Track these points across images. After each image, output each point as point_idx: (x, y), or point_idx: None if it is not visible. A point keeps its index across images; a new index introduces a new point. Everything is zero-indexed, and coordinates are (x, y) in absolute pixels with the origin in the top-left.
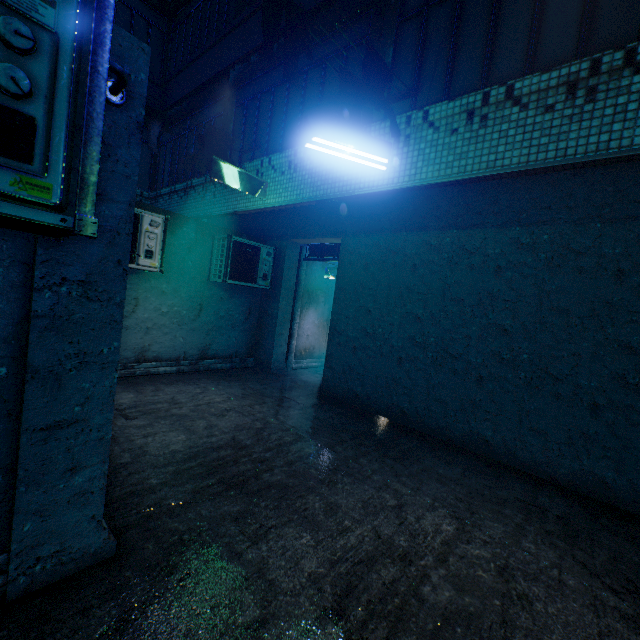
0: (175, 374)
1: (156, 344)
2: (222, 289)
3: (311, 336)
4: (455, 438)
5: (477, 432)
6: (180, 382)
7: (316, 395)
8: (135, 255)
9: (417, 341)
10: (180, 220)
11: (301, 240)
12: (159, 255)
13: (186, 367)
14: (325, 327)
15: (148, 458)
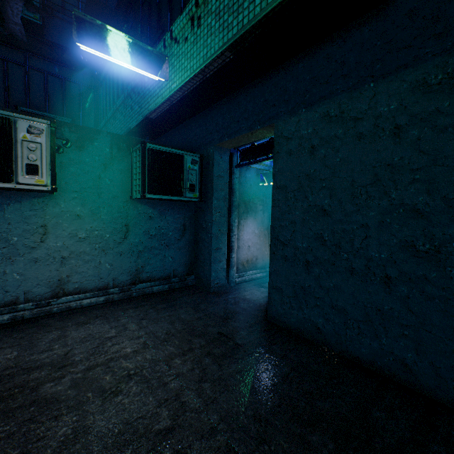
0: (102, 305)
1: (76, 274)
2: (150, 207)
3: (252, 246)
4: None
5: None
6: (98, 318)
7: (262, 325)
8: (11, 171)
9: (420, 249)
10: (89, 134)
11: (228, 142)
12: (48, 170)
13: (116, 295)
14: (266, 236)
15: None
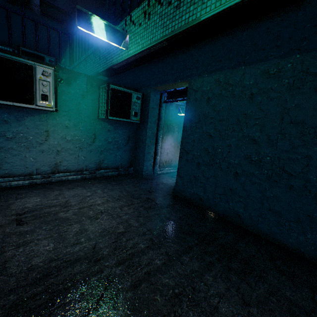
0: (79, 180)
1: (65, 161)
2: (109, 124)
3: (169, 153)
4: (288, 244)
5: (314, 244)
6: (79, 187)
7: (171, 196)
8: (33, 98)
9: (253, 159)
10: (74, 75)
11: (160, 87)
12: (53, 98)
13: (87, 175)
14: (178, 147)
15: (0, 280)
